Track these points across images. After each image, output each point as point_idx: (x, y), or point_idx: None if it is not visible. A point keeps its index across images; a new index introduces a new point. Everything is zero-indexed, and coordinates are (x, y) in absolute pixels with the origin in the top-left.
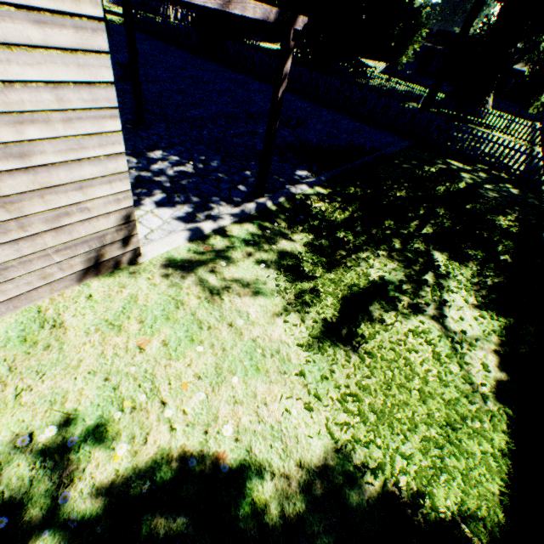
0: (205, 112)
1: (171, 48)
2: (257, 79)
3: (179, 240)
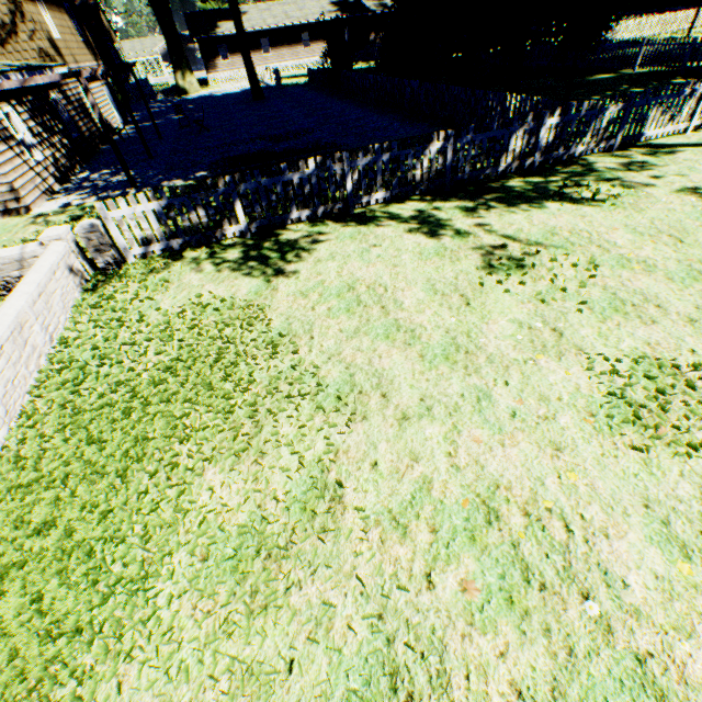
0: (218, 143)
1: (309, 94)
2: (355, 101)
3: (56, 207)
